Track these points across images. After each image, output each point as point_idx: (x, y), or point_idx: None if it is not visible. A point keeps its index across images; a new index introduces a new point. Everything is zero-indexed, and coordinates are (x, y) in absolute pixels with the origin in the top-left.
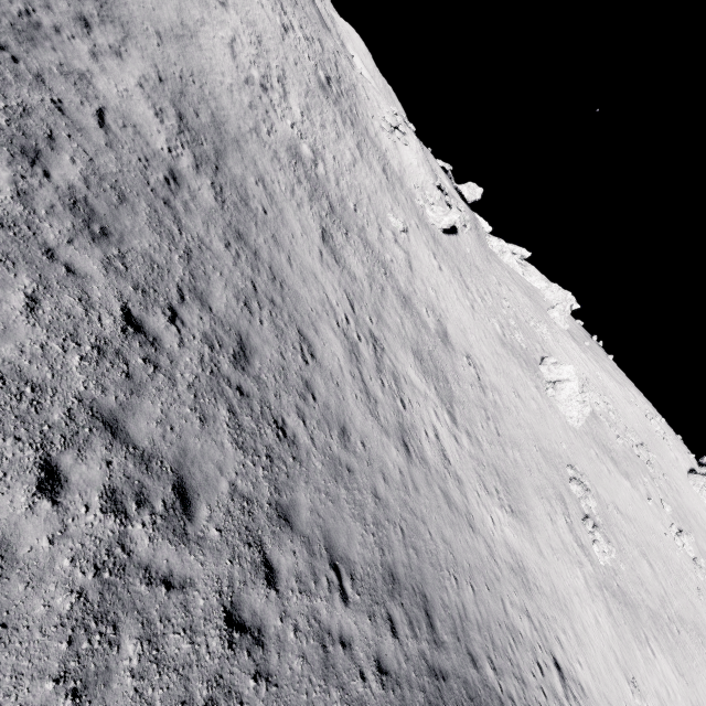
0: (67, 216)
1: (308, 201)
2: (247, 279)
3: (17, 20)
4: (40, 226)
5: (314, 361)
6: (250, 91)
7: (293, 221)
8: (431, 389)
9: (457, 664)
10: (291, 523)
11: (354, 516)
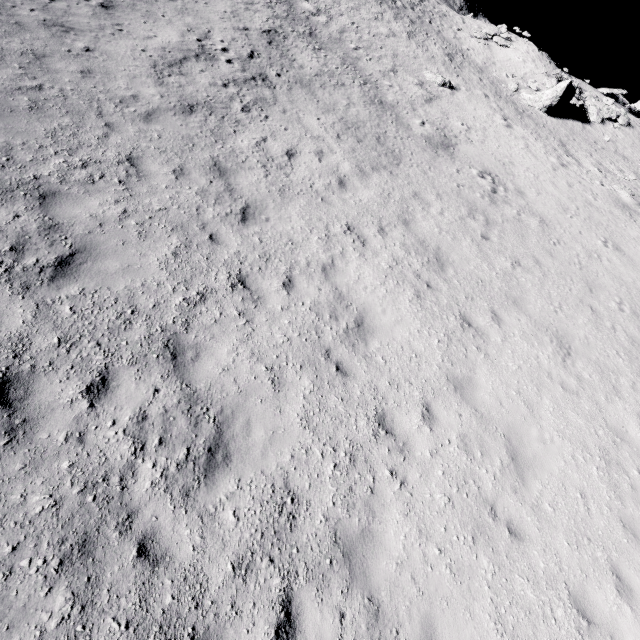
0: None
1: (270, 16)
2: None
3: None
4: None
5: (103, 9)
6: None
7: (223, 5)
8: (341, 144)
9: None
10: None
11: None
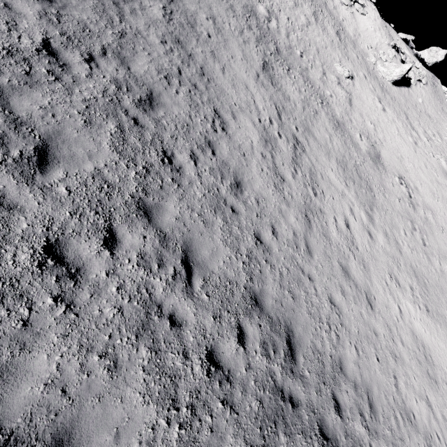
0: None
1: (255, 41)
2: (174, 65)
3: None
4: None
5: (224, 133)
6: None
7: (236, 49)
8: (351, 192)
9: (315, 401)
10: (151, 218)
11: (226, 242)
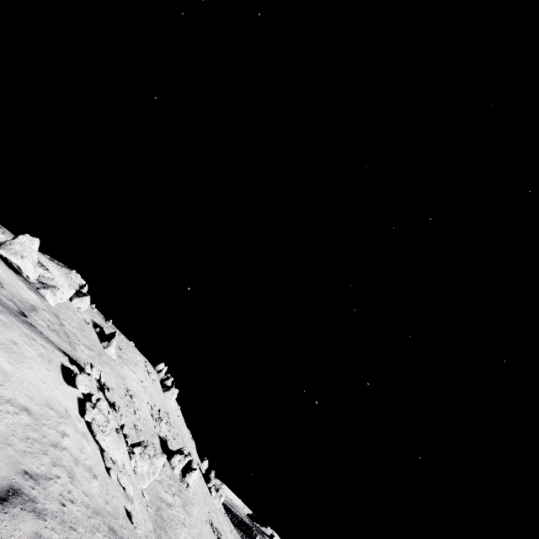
0: None
1: None
2: None
3: None
4: None
5: None
6: None
7: None
8: None
9: None
10: None
11: None
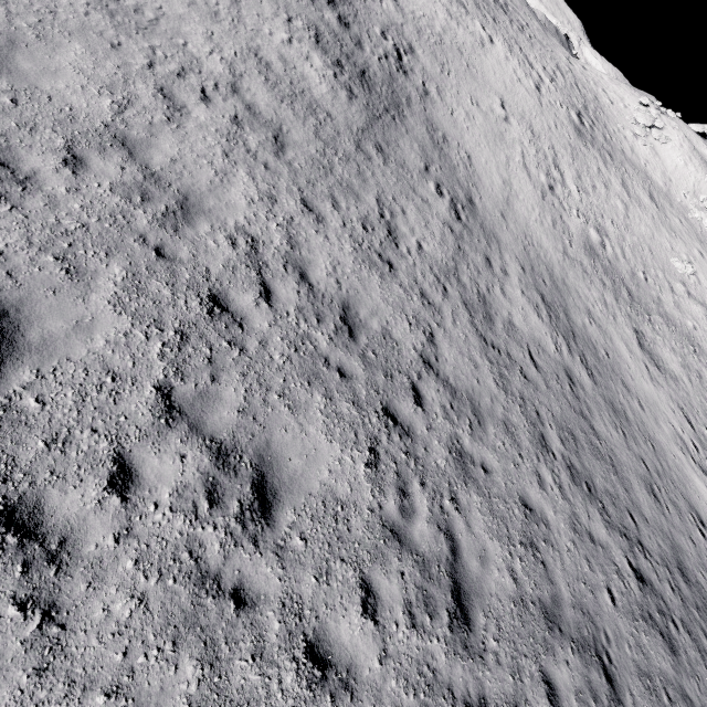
0: (575, 490)
1: (615, 304)
2: (639, 460)
3: (480, 307)
4: (577, 514)
5: (705, 528)
6: (547, 204)
7: (620, 344)
8: None
9: None
10: None
11: None
